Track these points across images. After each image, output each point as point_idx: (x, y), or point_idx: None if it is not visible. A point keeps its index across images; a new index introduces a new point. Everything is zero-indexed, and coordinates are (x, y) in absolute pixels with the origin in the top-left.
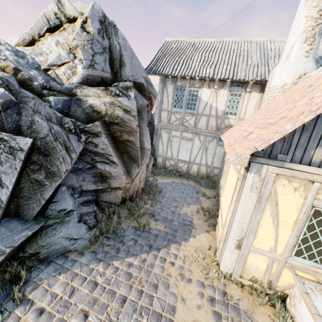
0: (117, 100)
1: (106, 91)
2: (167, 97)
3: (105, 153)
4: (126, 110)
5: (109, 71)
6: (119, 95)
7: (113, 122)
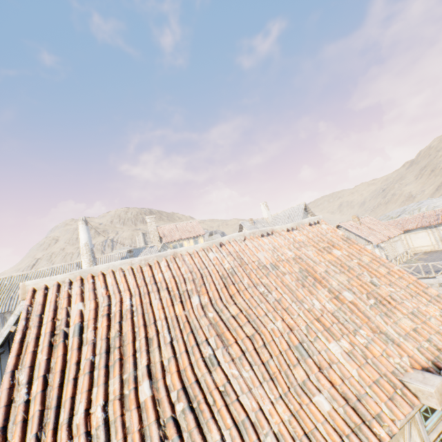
0: None
1: None
2: None
3: None
4: None
5: None
6: None
7: None
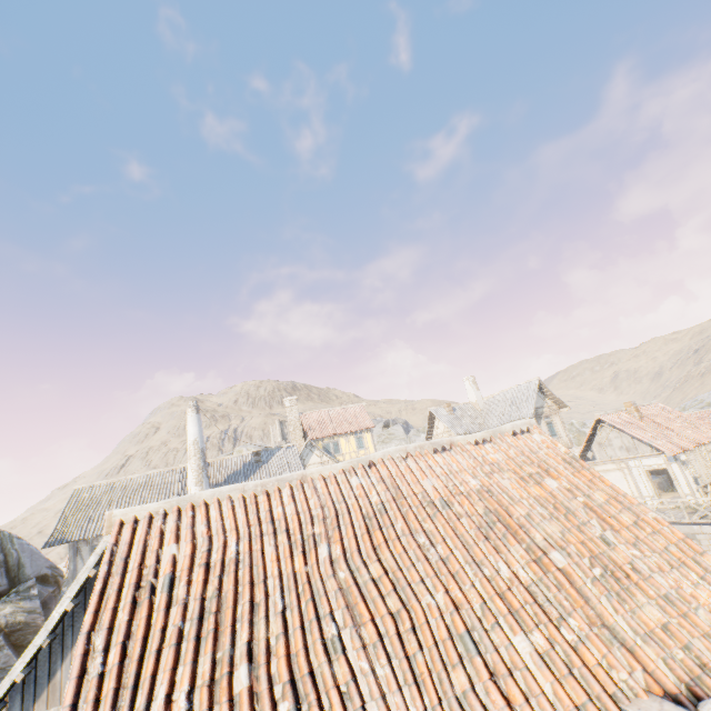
0: (20, 606)
1: (7, 603)
2: (84, 562)
3: (8, 665)
4: (30, 611)
5: (8, 581)
6: (21, 600)
7: (16, 629)
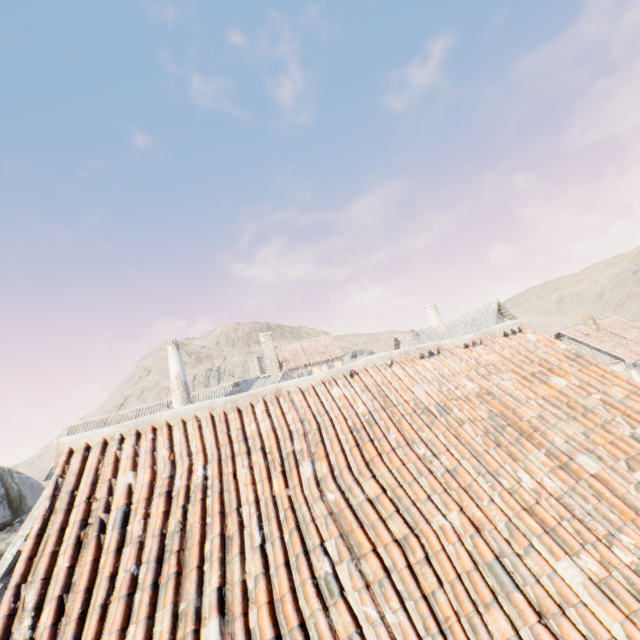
0: None
1: (12, 532)
2: None
3: None
4: None
5: (11, 512)
6: None
7: None
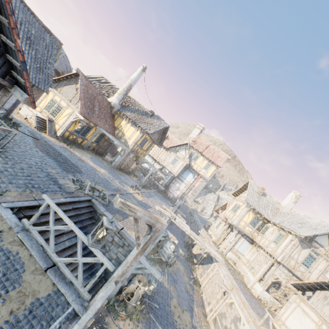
0: None
1: None
2: None
3: None
4: None
5: None
6: None
7: None
